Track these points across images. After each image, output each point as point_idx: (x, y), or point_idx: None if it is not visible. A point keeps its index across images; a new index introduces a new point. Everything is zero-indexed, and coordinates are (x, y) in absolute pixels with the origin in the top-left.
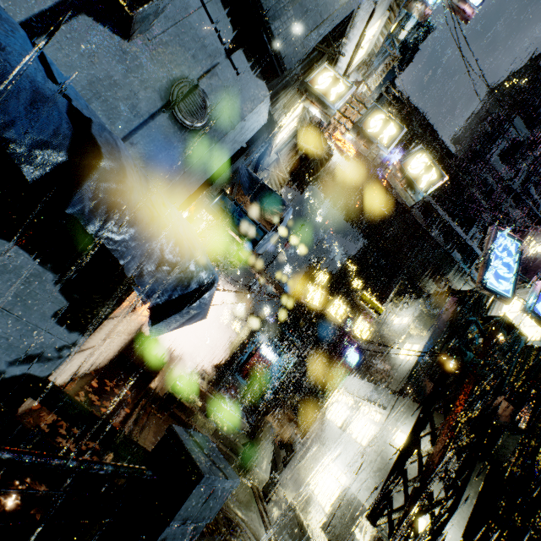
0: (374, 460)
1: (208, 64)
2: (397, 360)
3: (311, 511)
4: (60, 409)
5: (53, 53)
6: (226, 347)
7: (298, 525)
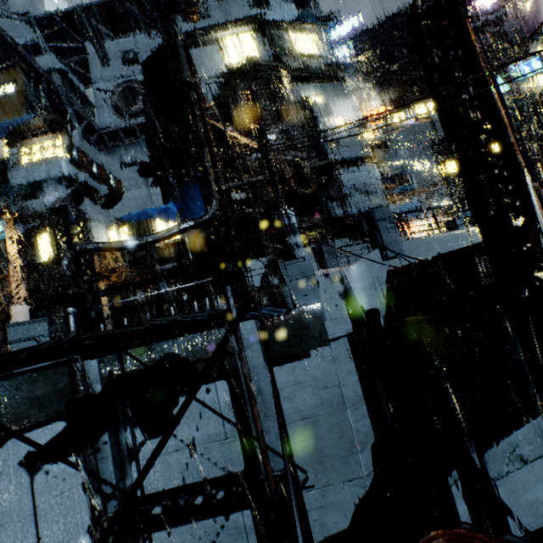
0: None
1: (361, 178)
2: None
3: None
4: None
5: (354, 211)
6: None
7: None
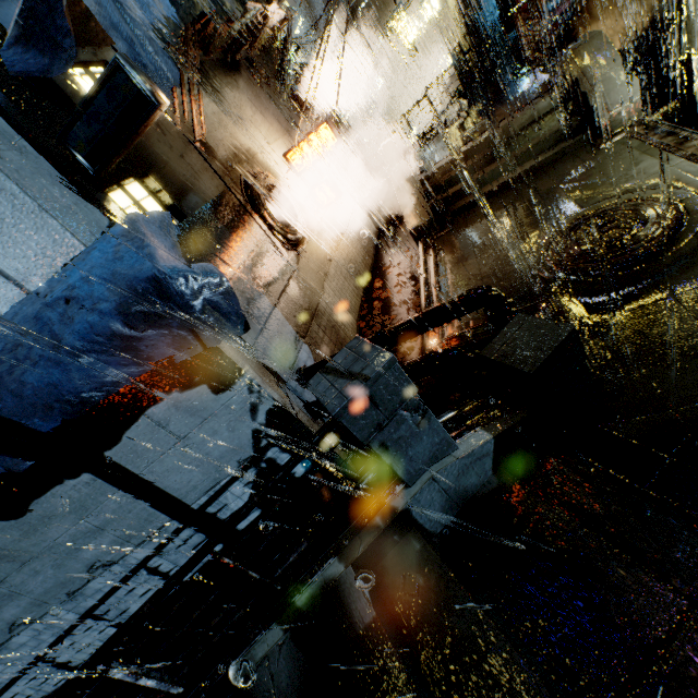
0: None
1: None
2: None
3: None
4: None
5: None
6: (453, 47)
7: None
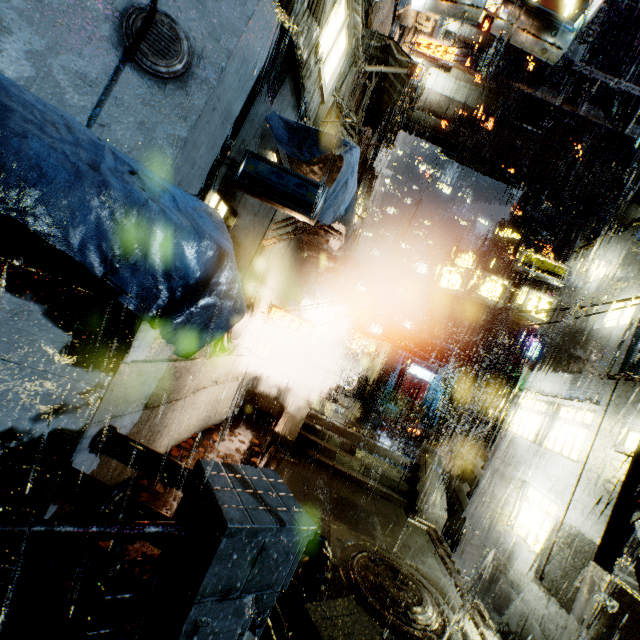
0: (596, 477)
1: None
2: (604, 331)
3: (515, 553)
4: (141, 466)
5: None
6: (366, 376)
7: (501, 570)
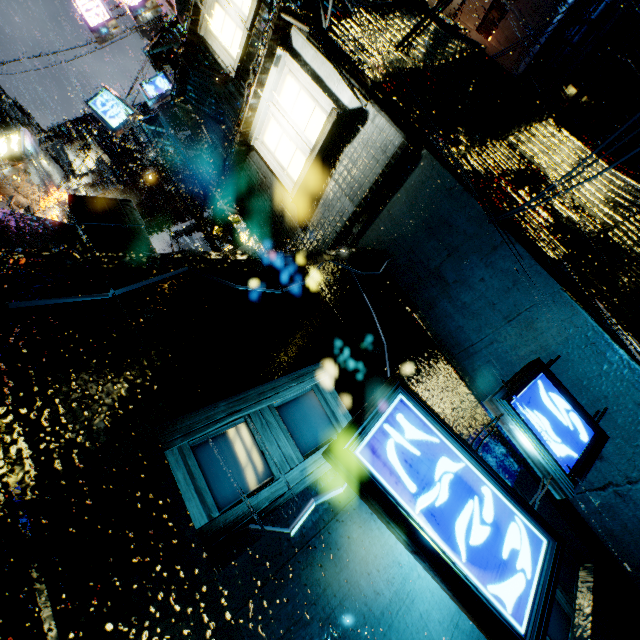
0: None
1: None
2: None
3: None
4: None
5: None
6: None
7: None
